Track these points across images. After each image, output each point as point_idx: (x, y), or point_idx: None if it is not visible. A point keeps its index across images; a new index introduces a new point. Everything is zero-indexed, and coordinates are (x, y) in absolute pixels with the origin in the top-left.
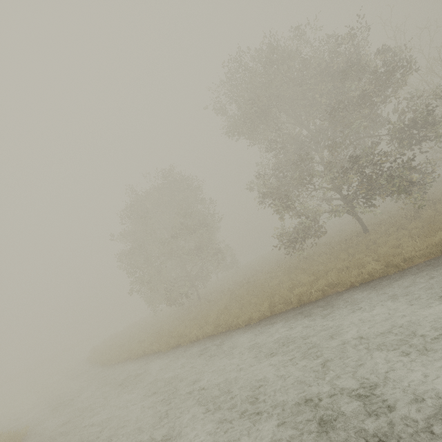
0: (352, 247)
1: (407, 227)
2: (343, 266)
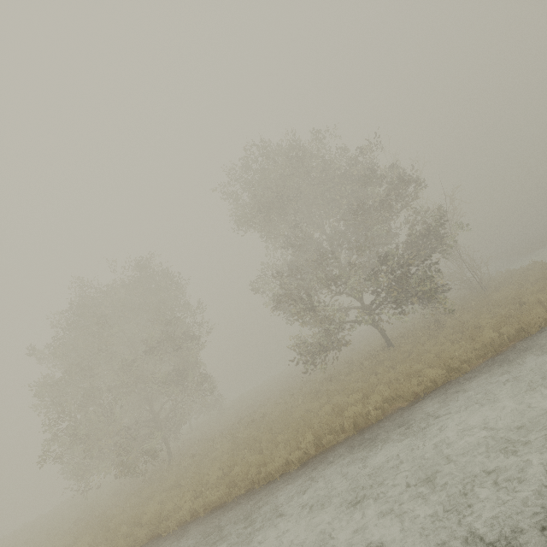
0: (383, 362)
1: (437, 336)
2: (391, 379)
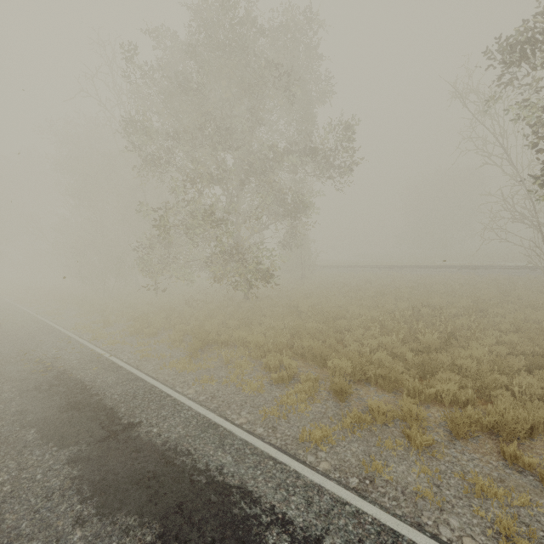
0: None
1: None
2: None
